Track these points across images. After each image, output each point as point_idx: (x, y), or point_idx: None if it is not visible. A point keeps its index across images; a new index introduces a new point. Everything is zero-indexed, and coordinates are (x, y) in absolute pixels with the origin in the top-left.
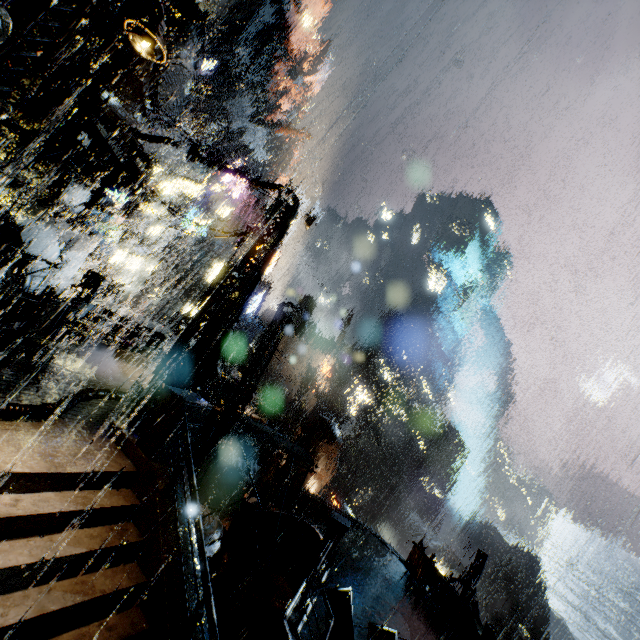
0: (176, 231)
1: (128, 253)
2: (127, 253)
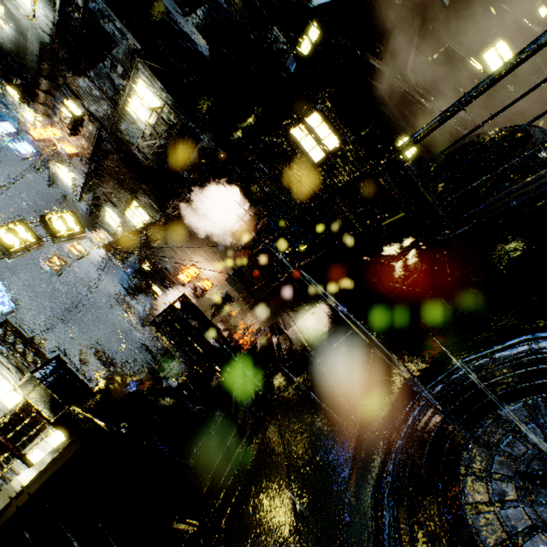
0: None
1: None
2: None
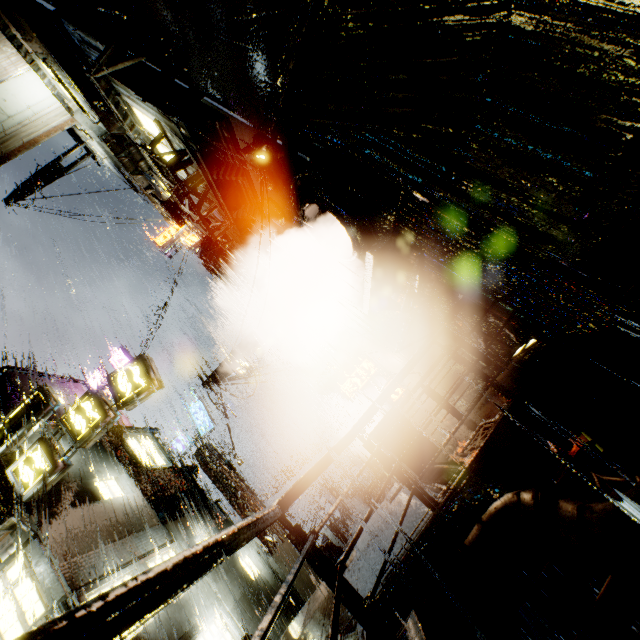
0: (135, 468)
1: (143, 558)
2: (141, 561)
